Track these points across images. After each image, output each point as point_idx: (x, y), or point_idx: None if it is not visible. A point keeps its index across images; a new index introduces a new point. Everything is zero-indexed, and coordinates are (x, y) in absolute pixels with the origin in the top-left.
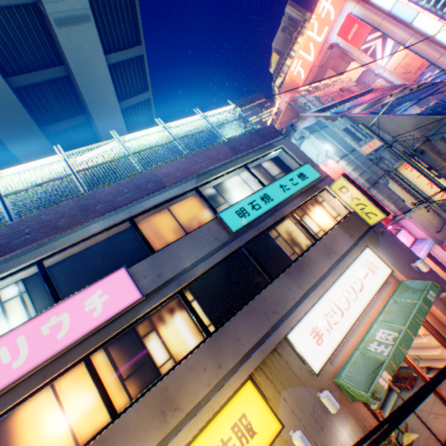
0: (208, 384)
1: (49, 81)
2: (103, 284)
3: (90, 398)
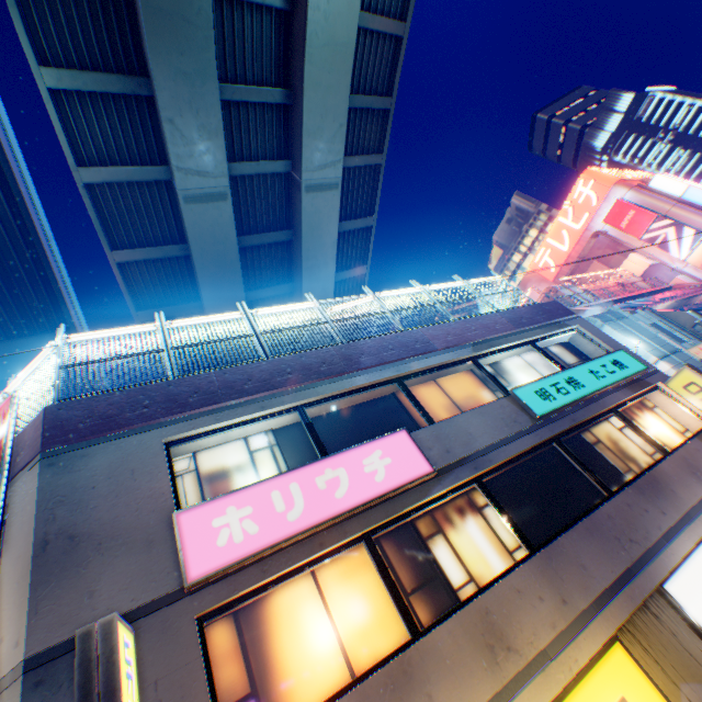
0: (550, 623)
1: (269, 244)
2: (381, 444)
3: (364, 607)
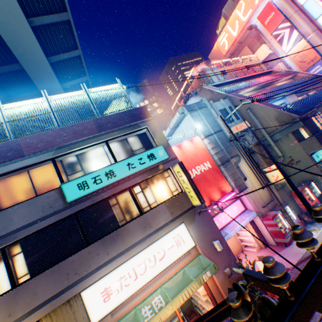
0: None
1: None
2: None
3: None
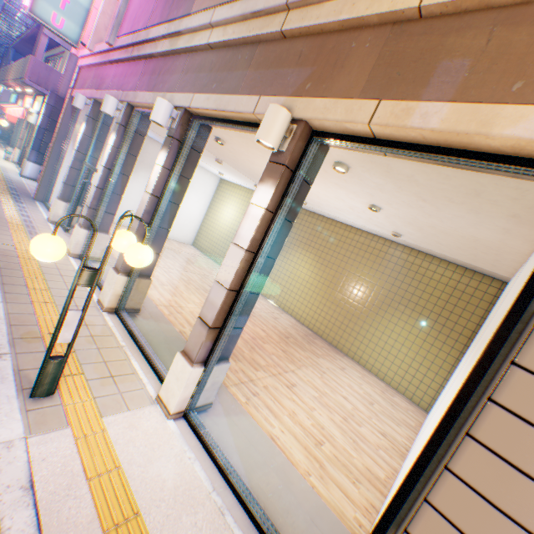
0: None
1: None
2: None
3: None
